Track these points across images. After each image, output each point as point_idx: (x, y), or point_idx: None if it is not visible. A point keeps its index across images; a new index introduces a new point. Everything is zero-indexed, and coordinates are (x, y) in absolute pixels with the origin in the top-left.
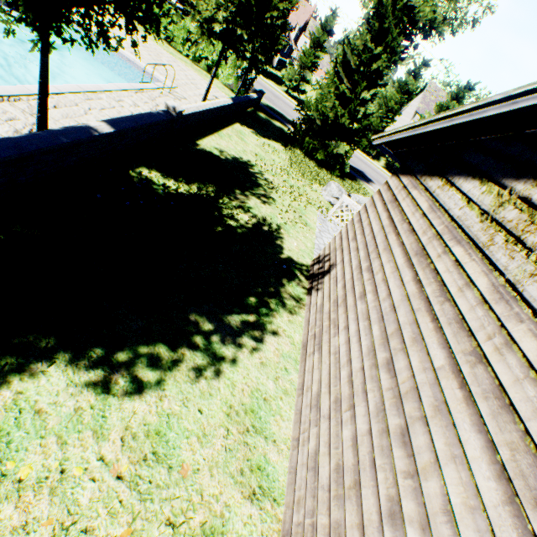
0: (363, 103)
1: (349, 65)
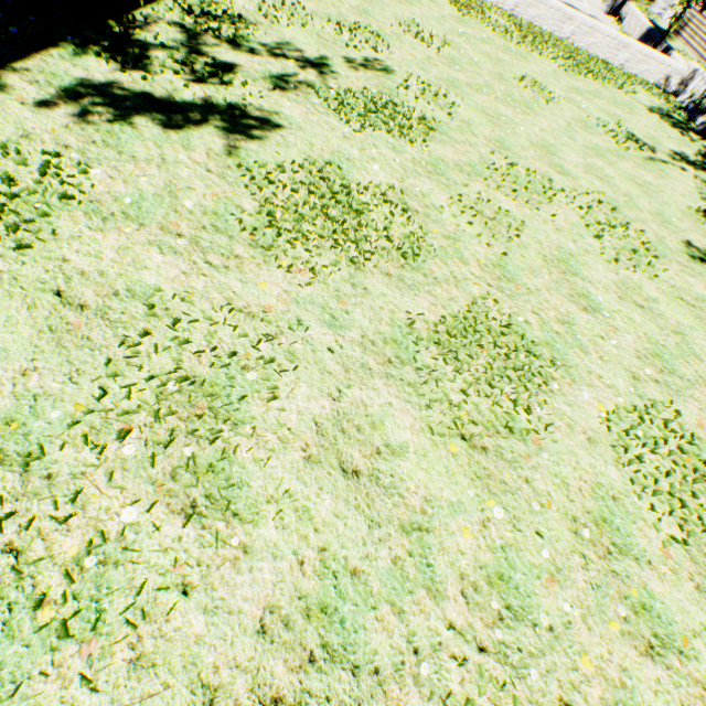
0: None
1: None
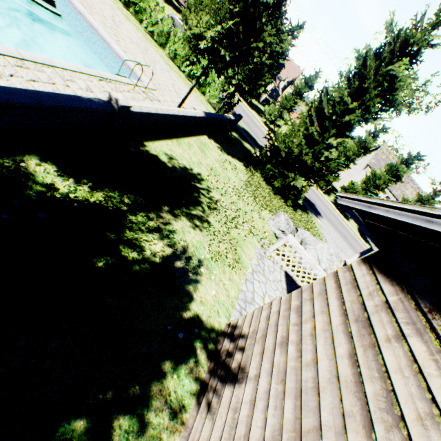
0: (328, 148)
1: (322, 112)
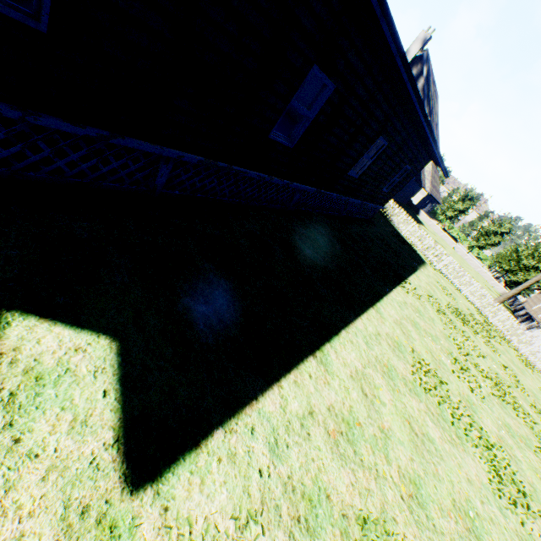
0: None
1: None
